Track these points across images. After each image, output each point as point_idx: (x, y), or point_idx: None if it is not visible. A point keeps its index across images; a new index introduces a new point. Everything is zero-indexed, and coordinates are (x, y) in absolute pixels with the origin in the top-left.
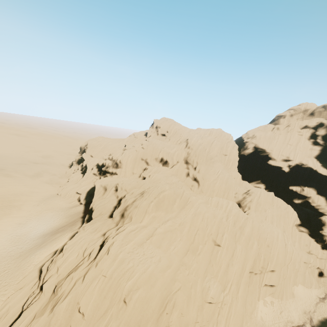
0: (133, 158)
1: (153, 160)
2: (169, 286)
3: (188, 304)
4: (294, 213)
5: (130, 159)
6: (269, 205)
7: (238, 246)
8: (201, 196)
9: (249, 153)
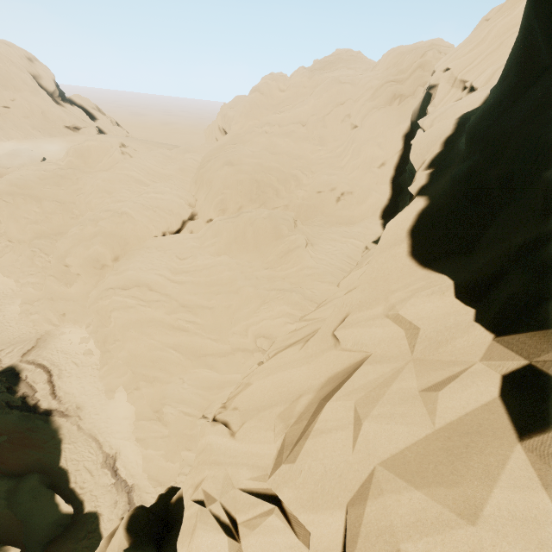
0: (212, 129)
1: (218, 131)
2: (3, 193)
3: (9, 219)
4: (281, 318)
5: (208, 130)
6: (257, 260)
7: (75, 228)
8: (170, 182)
9: (416, 111)
